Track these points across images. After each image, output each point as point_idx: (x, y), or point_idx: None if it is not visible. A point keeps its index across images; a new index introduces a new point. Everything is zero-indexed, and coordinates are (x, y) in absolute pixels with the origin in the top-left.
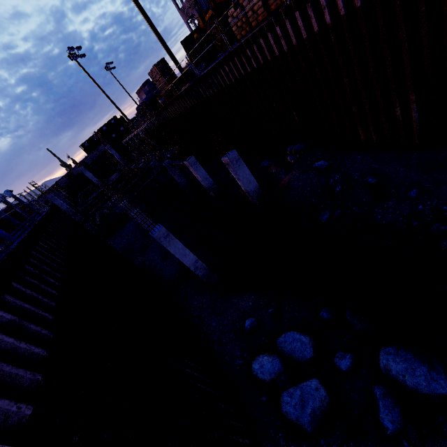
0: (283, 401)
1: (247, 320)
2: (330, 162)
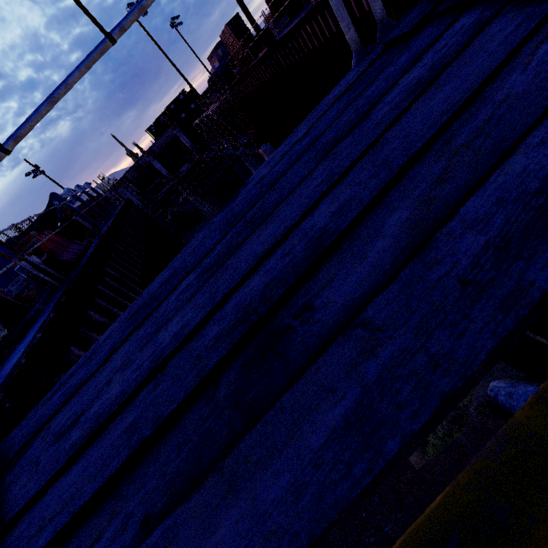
0: None
1: None
2: None
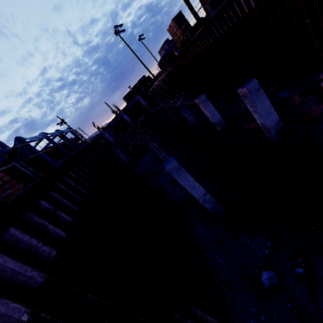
0: None
1: (264, 273)
2: None
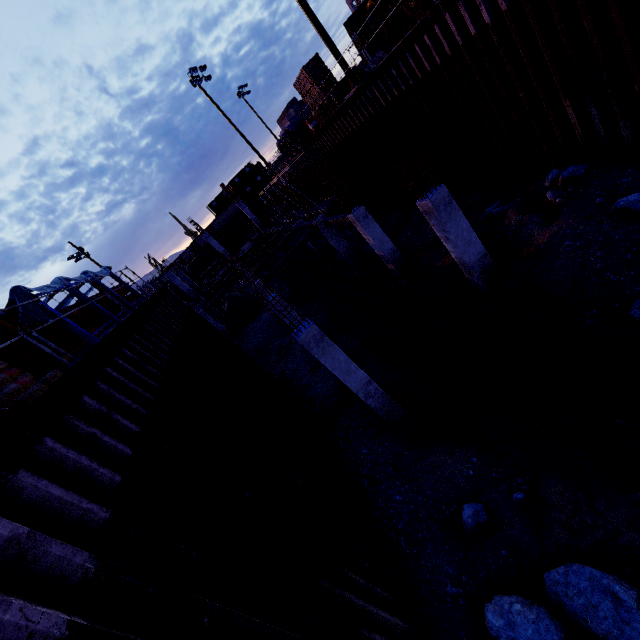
0: None
1: (466, 507)
2: None
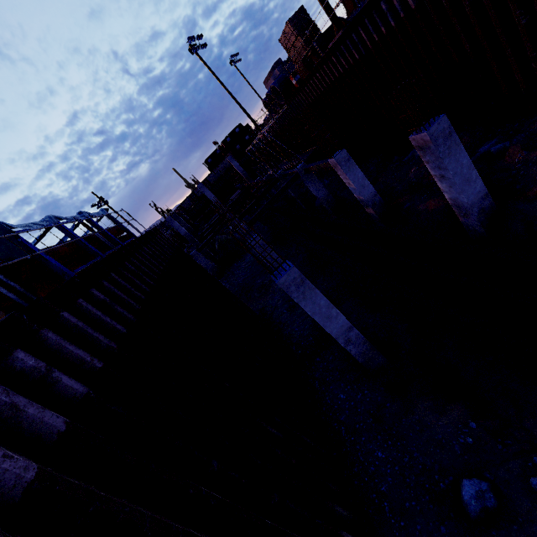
0: None
1: (467, 483)
2: None
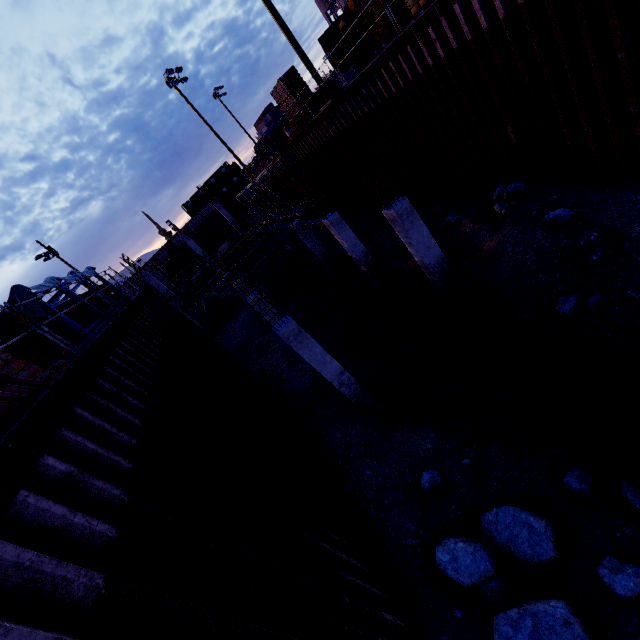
0: (498, 632)
1: (425, 474)
2: (578, 210)
